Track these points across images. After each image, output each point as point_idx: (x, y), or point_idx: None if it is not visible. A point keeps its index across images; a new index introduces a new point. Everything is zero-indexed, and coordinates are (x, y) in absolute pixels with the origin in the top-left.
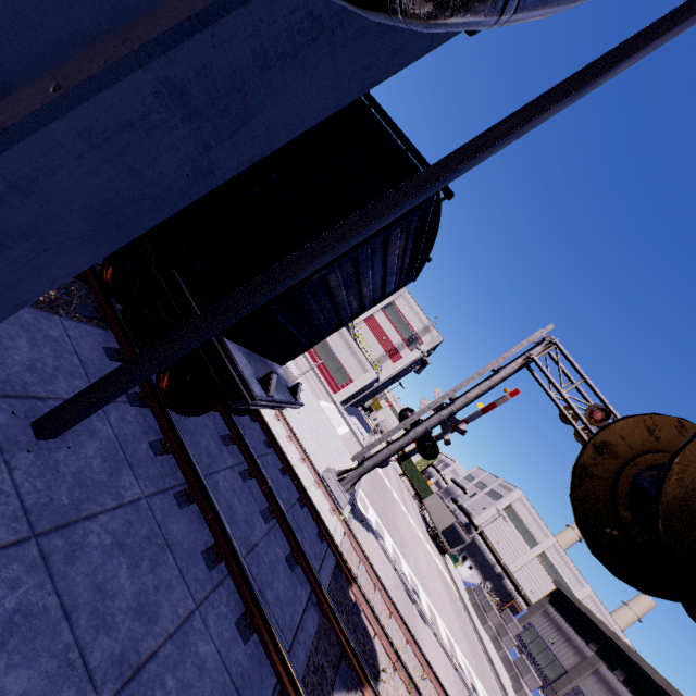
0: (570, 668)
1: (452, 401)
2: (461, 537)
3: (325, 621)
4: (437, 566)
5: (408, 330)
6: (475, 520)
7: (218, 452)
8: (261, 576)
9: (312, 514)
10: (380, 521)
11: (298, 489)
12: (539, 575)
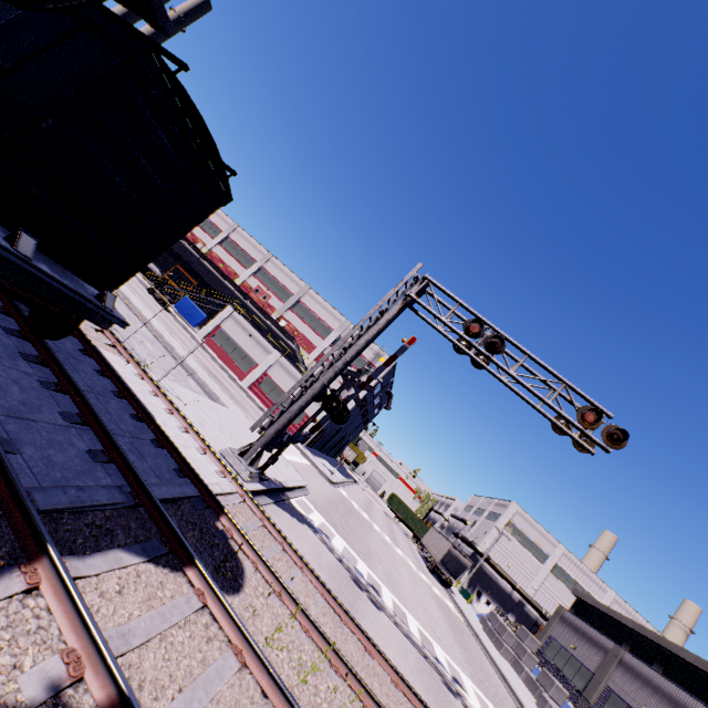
0: (596, 669)
1: (345, 352)
2: (463, 564)
3: (144, 513)
4: (433, 592)
5: (360, 360)
6: (479, 547)
7: (5, 356)
8: (23, 436)
9: (172, 455)
10: (331, 527)
11: (155, 434)
12: (560, 592)
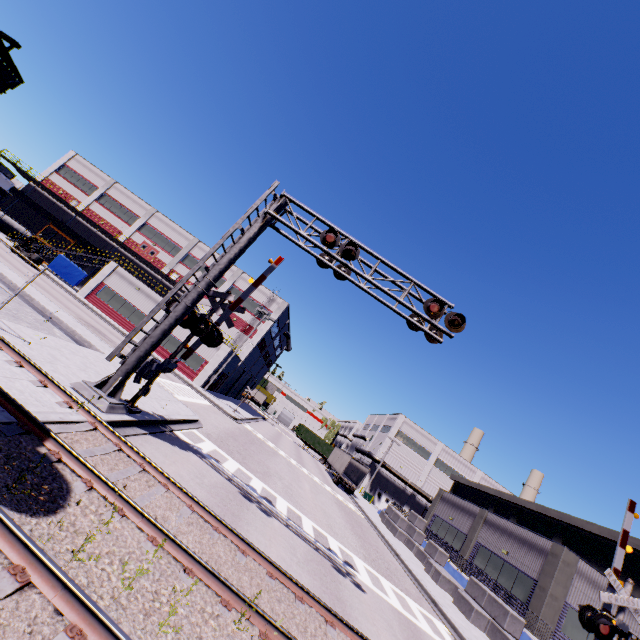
0: (468, 531)
1: (207, 273)
2: (363, 472)
3: None
4: (336, 498)
5: (255, 305)
6: (376, 456)
7: None
8: None
9: None
10: (224, 453)
11: None
12: (442, 480)
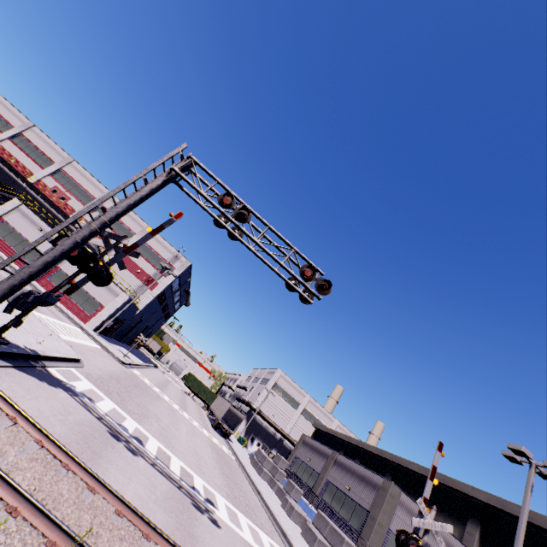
0: (321, 470)
1: (104, 213)
2: (240, 418)
3: None
4: (212, 441)
5: (160, 260)
6: (254, 405)
7: None
8: None
9: None
10: (102, 393)
11: None
12: (306, 427)
